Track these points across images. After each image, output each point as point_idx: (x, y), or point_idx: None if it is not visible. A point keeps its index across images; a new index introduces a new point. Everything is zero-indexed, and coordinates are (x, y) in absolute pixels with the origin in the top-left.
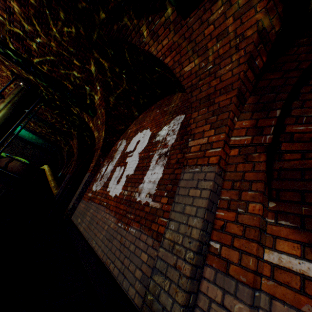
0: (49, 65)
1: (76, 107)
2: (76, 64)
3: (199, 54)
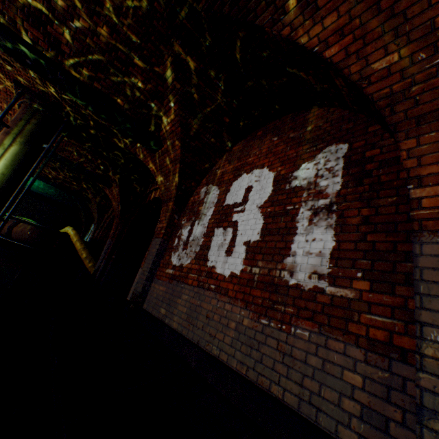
0: (90, 69)
1: (123, 138)
2: (137, 65)
3: (411, 37)
